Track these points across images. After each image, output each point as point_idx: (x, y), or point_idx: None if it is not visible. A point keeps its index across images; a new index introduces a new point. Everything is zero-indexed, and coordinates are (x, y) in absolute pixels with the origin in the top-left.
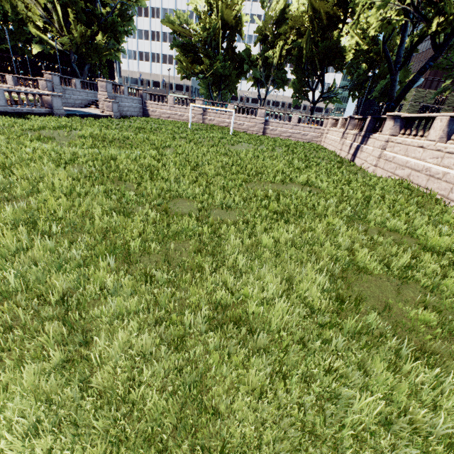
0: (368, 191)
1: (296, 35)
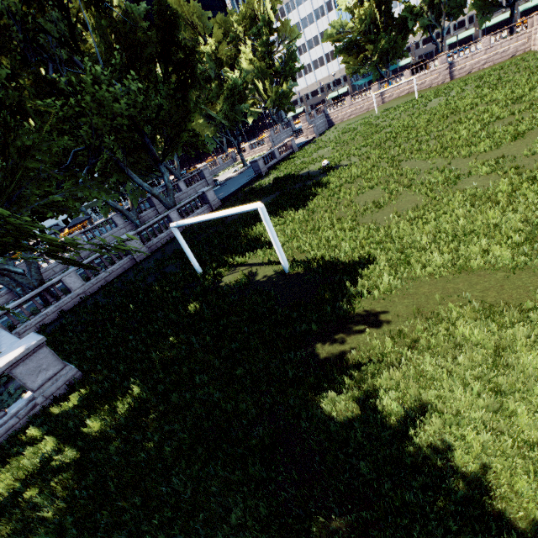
0: (537, 84)
1: None
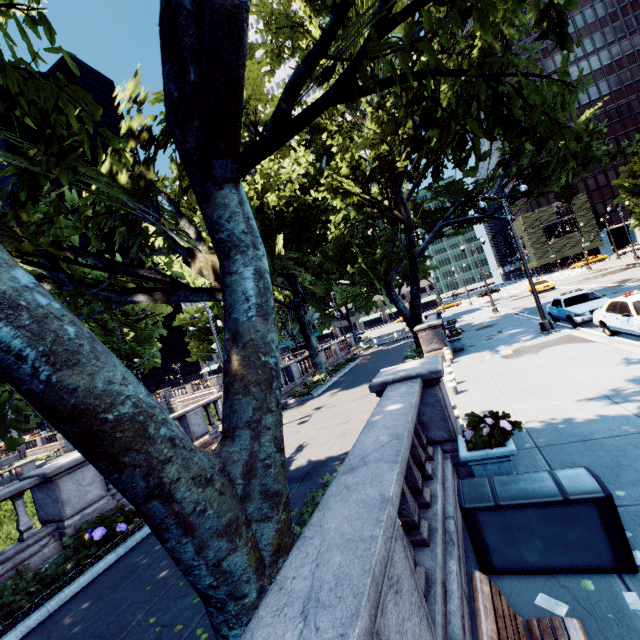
0: None
1: None
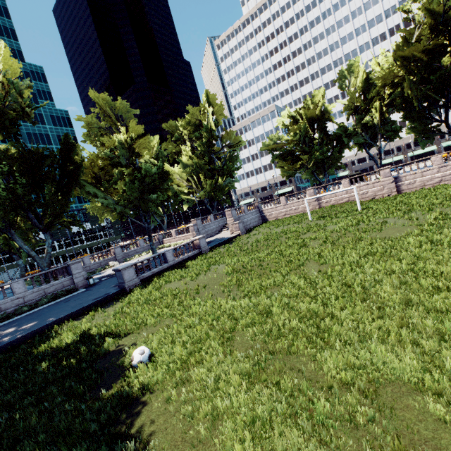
0: None
1: (391, 89)
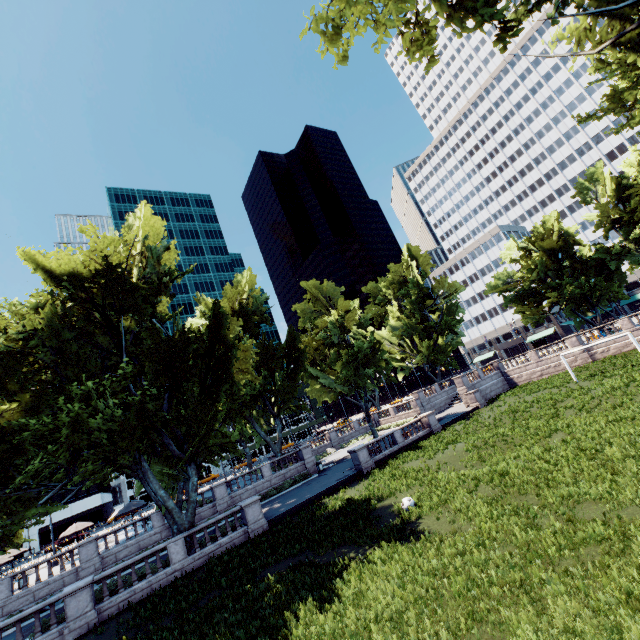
0: None
1: None
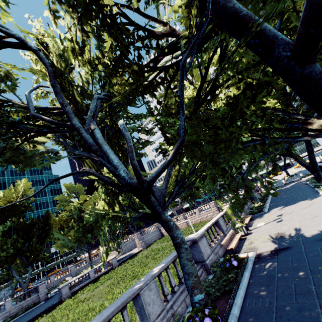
0: None
1: None
